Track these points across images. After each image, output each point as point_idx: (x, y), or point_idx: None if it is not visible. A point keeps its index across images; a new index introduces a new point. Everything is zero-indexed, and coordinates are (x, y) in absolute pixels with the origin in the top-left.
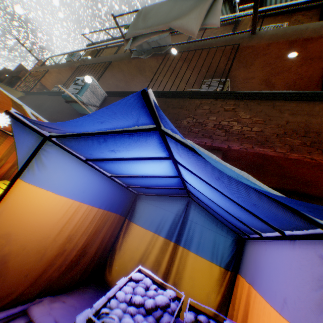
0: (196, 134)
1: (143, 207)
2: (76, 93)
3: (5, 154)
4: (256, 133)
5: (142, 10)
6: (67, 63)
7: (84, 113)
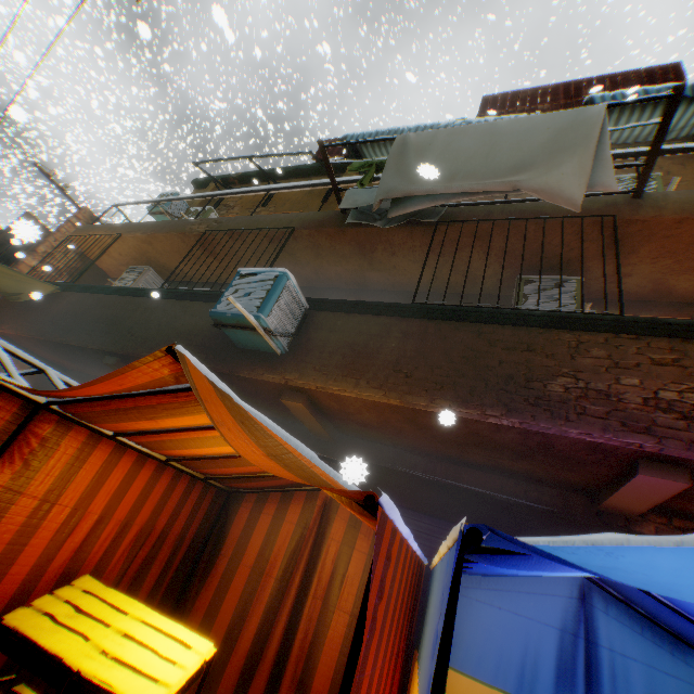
0: (603, 421)
1: (459, 611)
2: (253, 309)
3: (84, 493)
4: None
5: (401, 140)
6: (172, 223)
7: (252, 349)
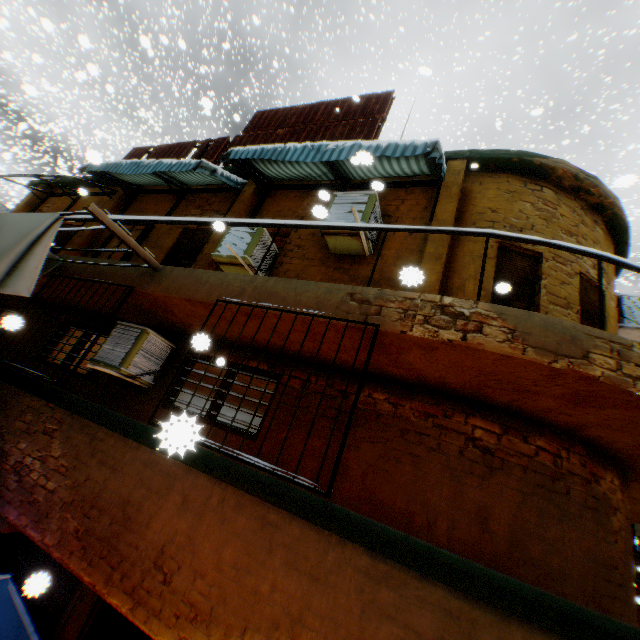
0: None
1: None
2: None
3: None
4: (47, 495)
5: None
6: None
7: None
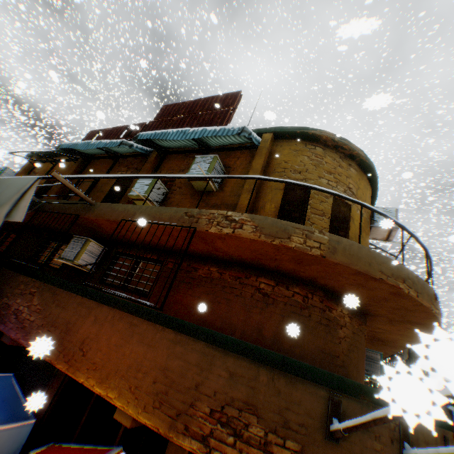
0: (1, 318)
1: None
2: None
3: None
4: (31, 323)
5: None
6: None
7: None
